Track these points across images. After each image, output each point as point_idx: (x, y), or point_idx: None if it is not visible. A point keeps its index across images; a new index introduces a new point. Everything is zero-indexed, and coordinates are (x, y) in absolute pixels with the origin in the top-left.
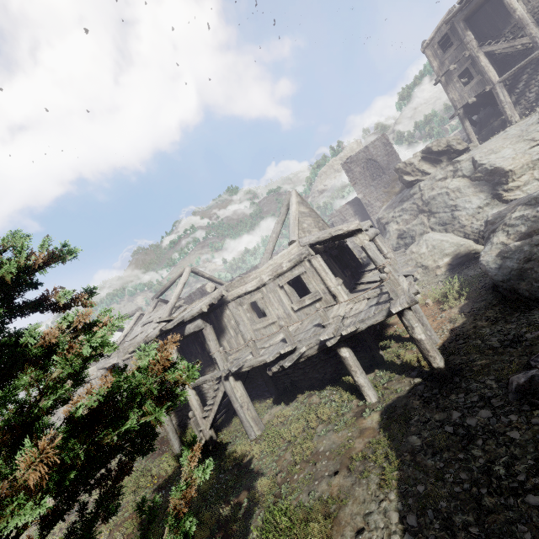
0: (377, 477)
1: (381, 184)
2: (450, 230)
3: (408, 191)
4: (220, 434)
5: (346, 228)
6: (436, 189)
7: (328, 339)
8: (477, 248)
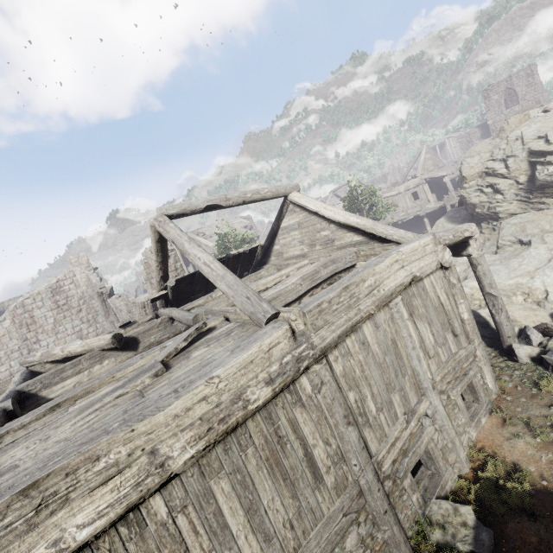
0: None
1: (512, 113)
2: None
3: None
4: None
5: (441, 175)
6: None
7: (420, 214)
8: None
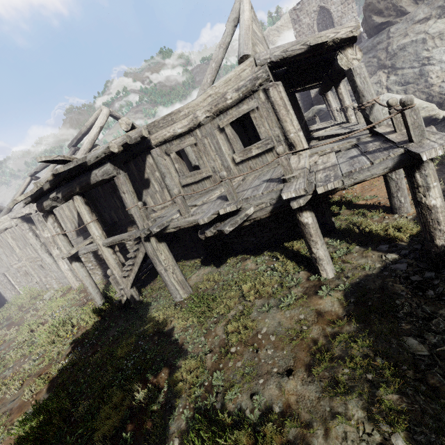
0: (360, 396)
1: None
2: (411, 91)
3: (371, 40)
4: (144, 291)
5: (333, 35)
6: (410, 35)
7: (293, 199)
8: (440, 112)
